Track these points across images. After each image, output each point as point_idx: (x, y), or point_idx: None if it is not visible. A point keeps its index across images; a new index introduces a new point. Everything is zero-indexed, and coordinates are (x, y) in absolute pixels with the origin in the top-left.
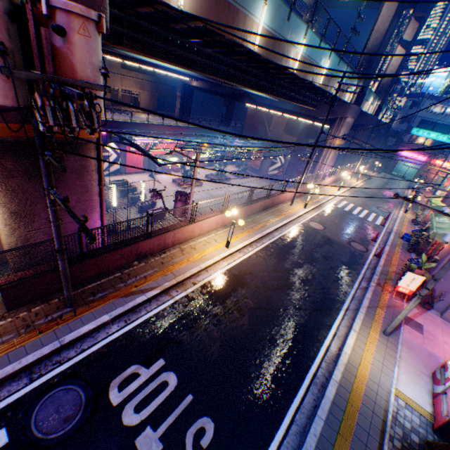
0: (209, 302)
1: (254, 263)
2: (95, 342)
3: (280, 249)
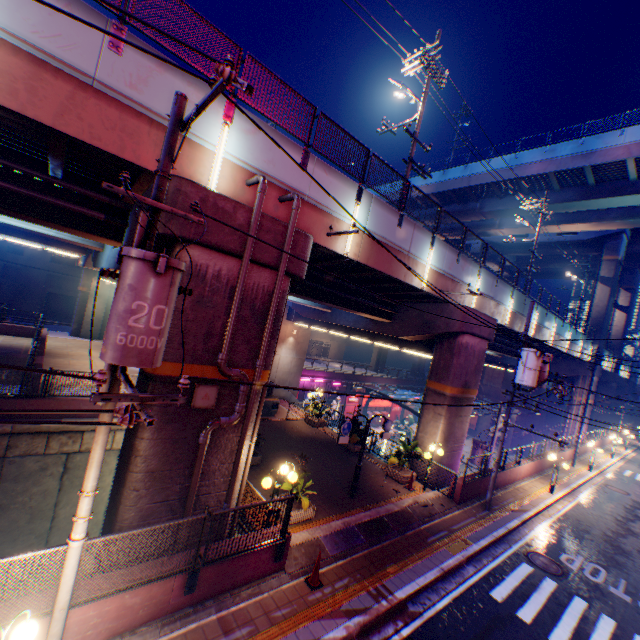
0: (576, 530)
1: (585, 510)
2: (522, 534)
3: (597, 503)
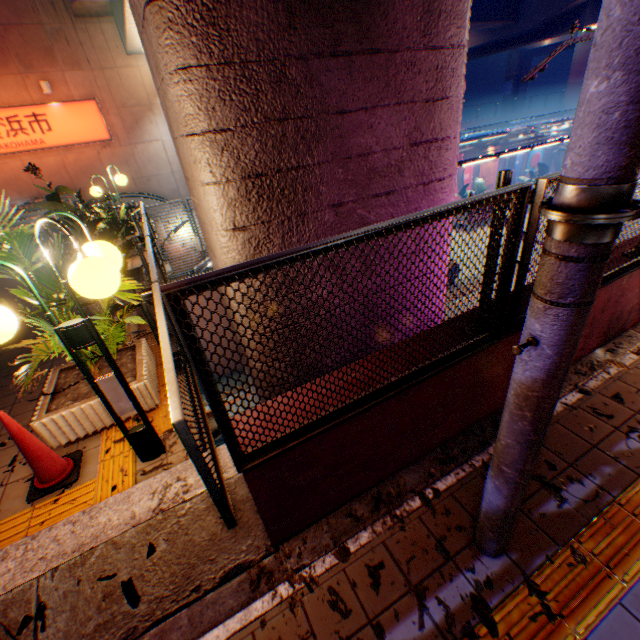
0: None
1: None
2: None
3: None
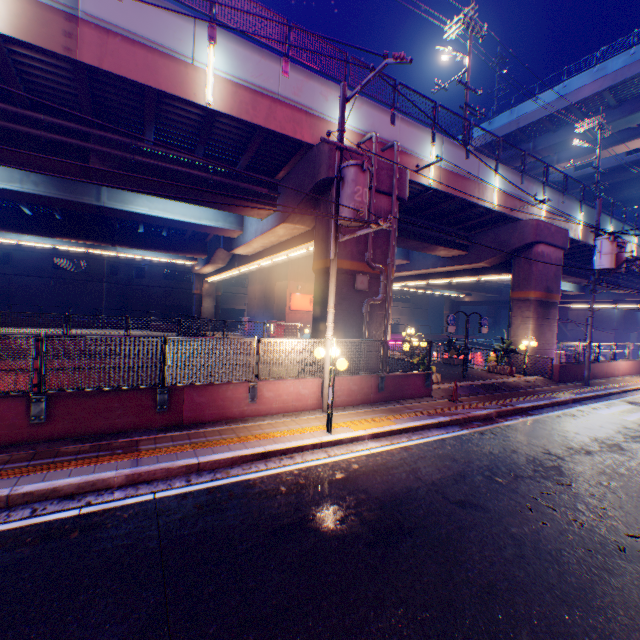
0: None
1: None
2: (623, 396)
3: None
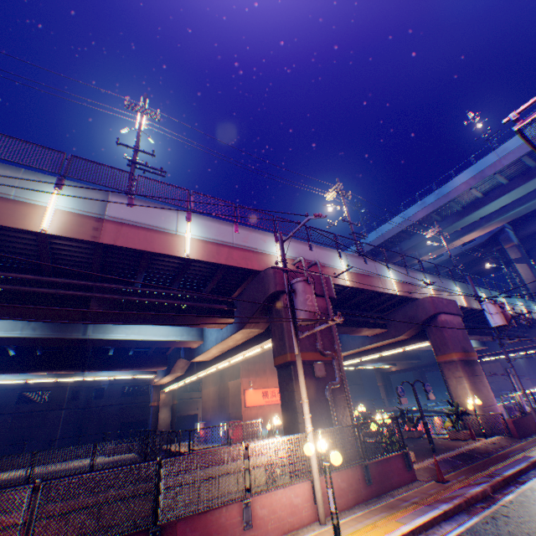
0: None
1: None
2: None
3: None
